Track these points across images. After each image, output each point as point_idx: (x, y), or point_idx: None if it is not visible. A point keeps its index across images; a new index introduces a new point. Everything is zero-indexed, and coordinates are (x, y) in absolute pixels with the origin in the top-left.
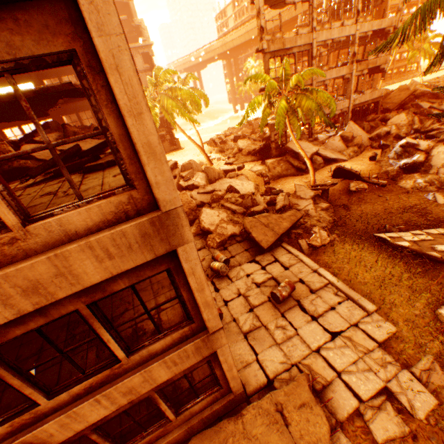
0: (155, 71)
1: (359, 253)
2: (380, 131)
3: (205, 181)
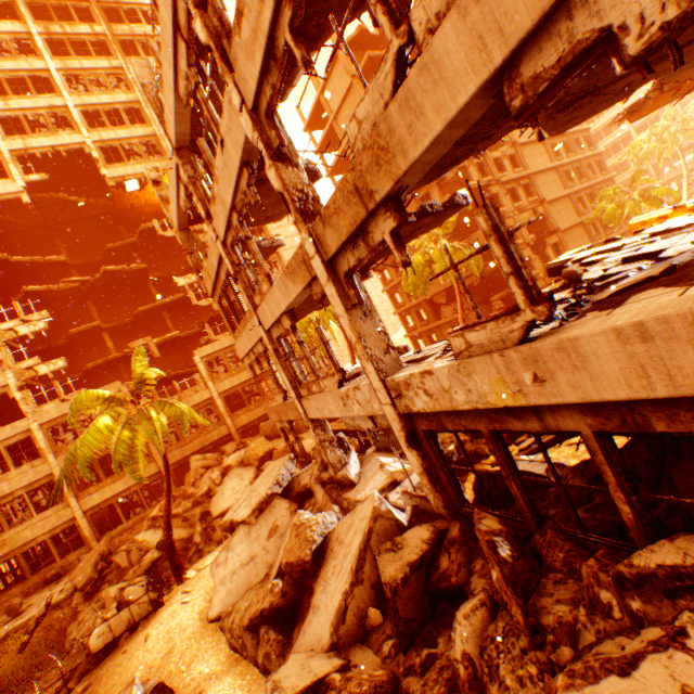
0: None
1: None
2: (269, 684)
3: (237, 460)
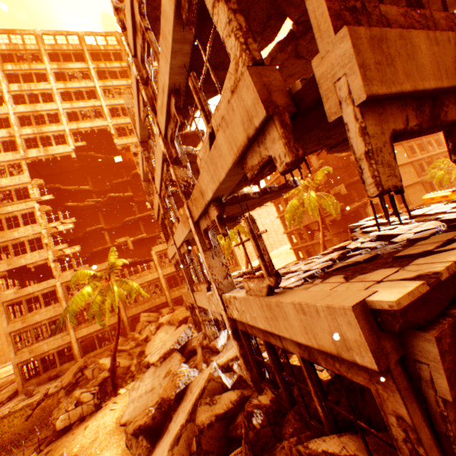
0: None
1: (3, 426)
2: None
3: (167, 320)
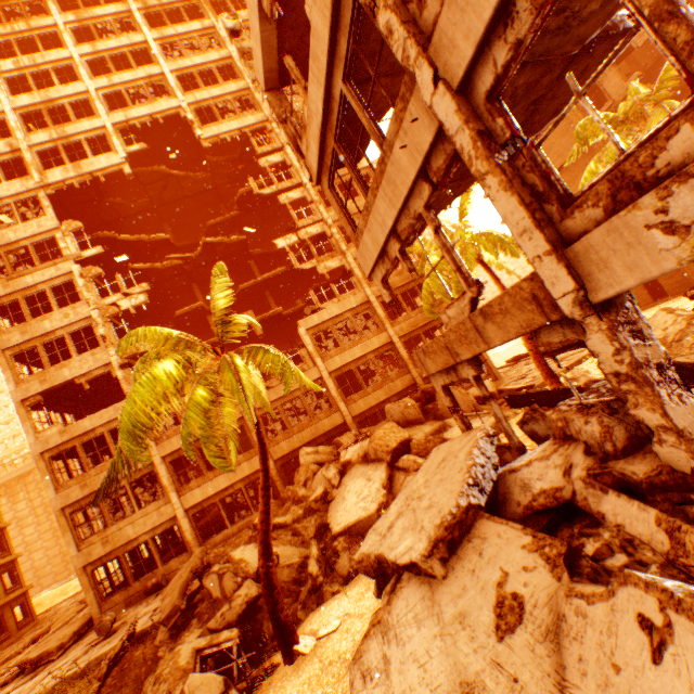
0: (460, 199)
1: None
2: None
3: (358, 453)
